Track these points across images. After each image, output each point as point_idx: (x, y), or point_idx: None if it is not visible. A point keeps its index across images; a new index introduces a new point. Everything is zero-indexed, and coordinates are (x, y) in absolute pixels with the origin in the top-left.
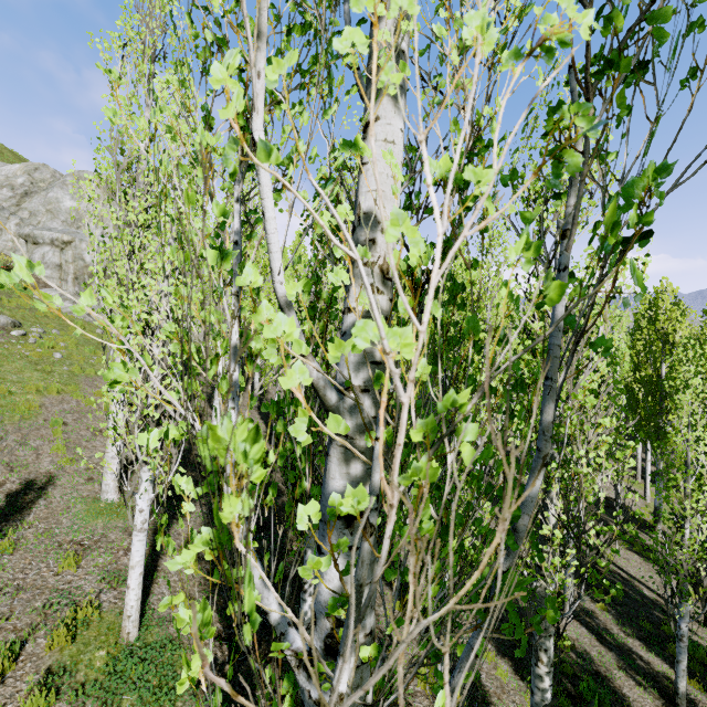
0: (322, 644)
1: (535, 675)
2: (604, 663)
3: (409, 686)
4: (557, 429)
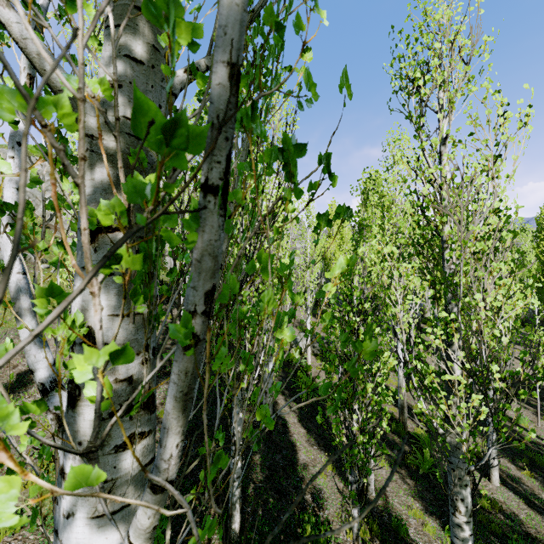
0: (67, 395)
1: (453, 525)
2: (534, 525)
3: (338, 536)
4: (451, 279)
